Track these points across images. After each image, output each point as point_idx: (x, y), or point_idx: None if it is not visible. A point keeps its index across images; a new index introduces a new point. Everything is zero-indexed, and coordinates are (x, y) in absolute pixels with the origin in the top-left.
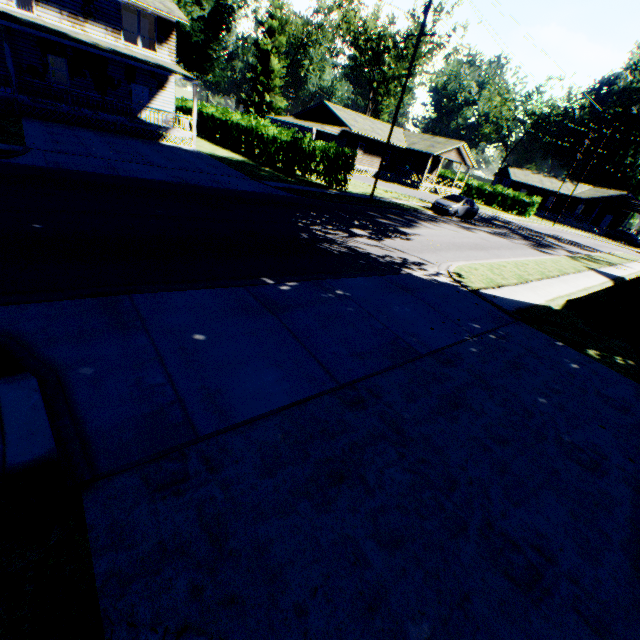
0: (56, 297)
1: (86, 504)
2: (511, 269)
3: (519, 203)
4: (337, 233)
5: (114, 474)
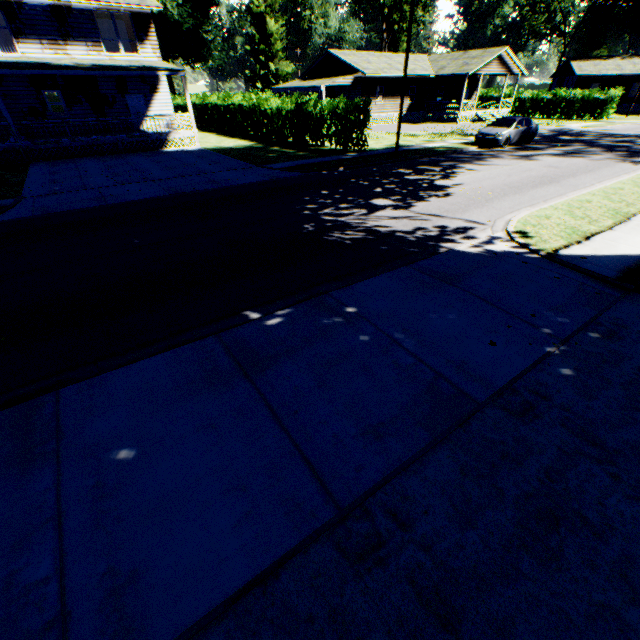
0: None
1: None
2: (599, 203)
3: (591, 103)
4: (352, 212)
5: None
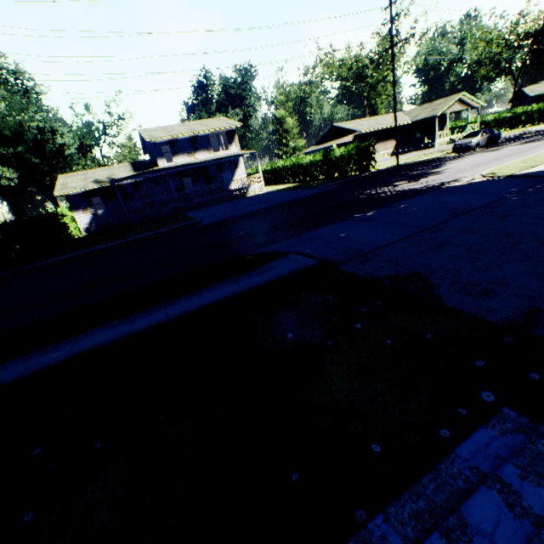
0: (274, 243)
1: (341, 268)
2: None
3: None
4: (384, 189)
5: (344, 263)
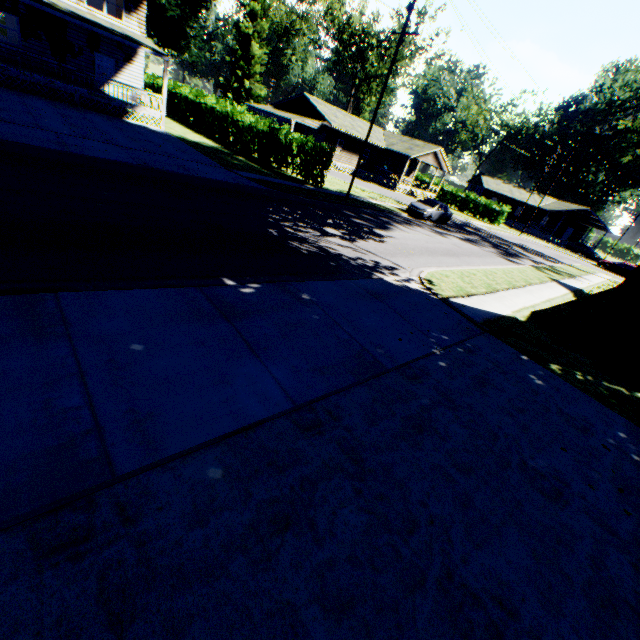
0: None
1: None
2: (481, 277)
3: (490, 211)
4: (309, 231)
5: None
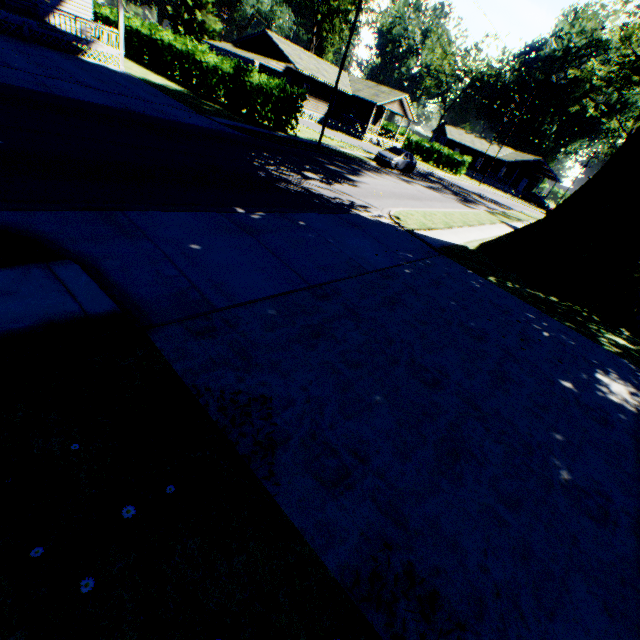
0: (56, 208)
1: (153, 339)
2: (440, 217)
3: (453, 162)
4: (291, 175)
5: (164, 325)
